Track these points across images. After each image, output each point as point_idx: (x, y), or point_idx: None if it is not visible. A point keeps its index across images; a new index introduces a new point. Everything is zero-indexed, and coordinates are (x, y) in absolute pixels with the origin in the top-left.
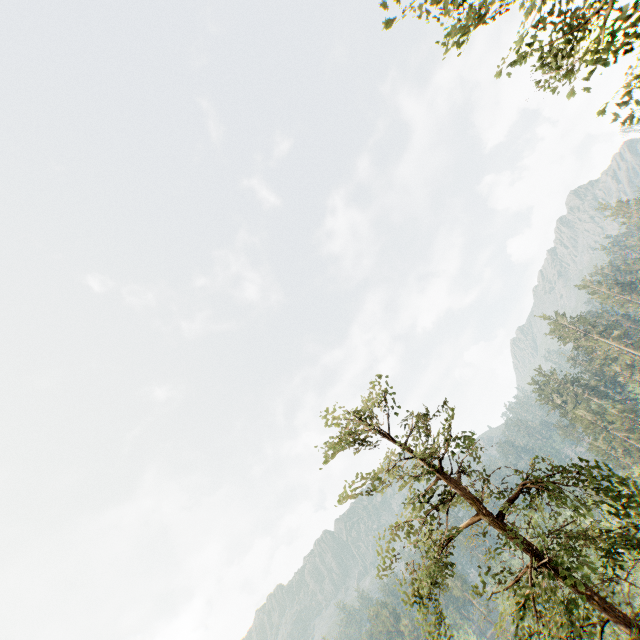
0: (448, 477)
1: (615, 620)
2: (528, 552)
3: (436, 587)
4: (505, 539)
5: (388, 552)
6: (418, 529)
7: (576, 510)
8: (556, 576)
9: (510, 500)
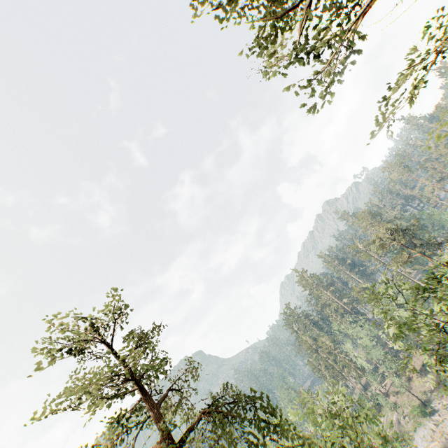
0: (147, 399)
1: None
2: None
3: None
4: None
5: None
6: None
7: None
8: None
9: (188, 430)
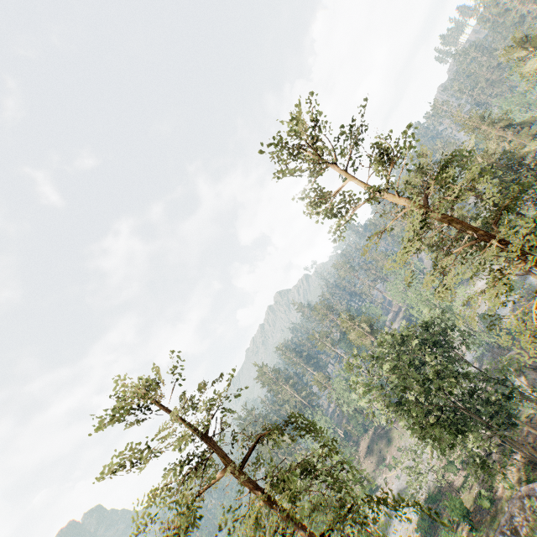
0: (210, 439)
1: (299, 526)
2: (256, 490)
3: (187, 535)
4: (237, 493)
5: (143, 518)
6: (175, 491)
7: (292, 440)
8: (271, 504)
9: (251, 450)
